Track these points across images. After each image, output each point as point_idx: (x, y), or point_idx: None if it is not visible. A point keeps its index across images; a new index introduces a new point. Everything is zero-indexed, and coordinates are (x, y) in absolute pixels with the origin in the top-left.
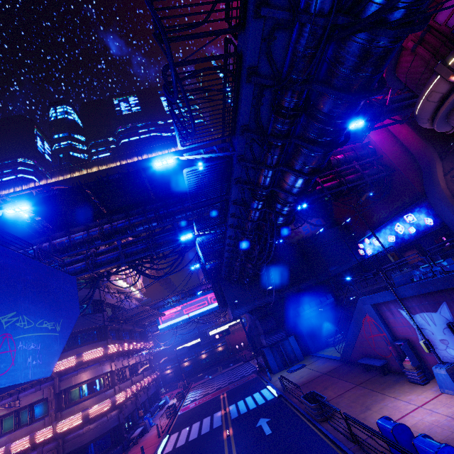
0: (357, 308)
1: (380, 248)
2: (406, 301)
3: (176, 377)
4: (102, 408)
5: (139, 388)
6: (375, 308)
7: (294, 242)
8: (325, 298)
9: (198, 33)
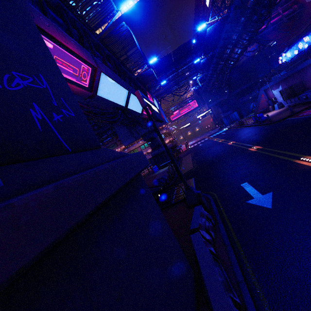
0: (259, 93)
1: (290, 58)
2: (272, 87)
3: None
4: (168, 141)
5: (173, 139)
6: (265, 91)
7: (240, 63)
8: (254, 92)
9: (212, 39)
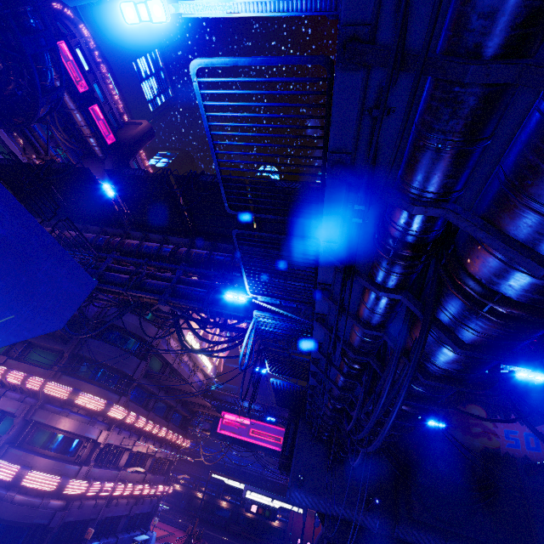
0: None
1: None
2: None
3: (201, 511)
4: (42, 484)
5: (118, 492)
6: None
7: (474, 446)
8: None
9: None
